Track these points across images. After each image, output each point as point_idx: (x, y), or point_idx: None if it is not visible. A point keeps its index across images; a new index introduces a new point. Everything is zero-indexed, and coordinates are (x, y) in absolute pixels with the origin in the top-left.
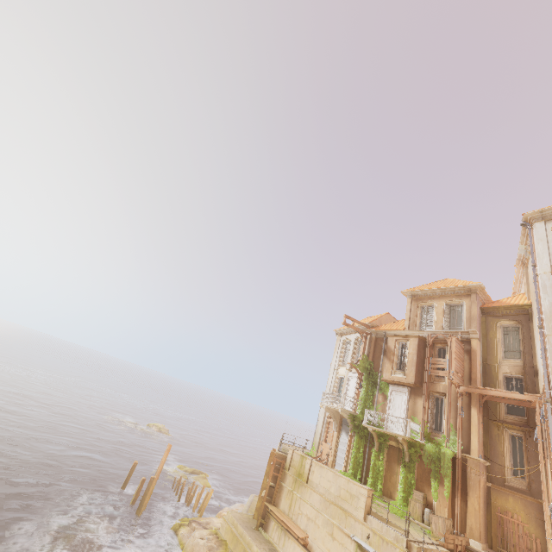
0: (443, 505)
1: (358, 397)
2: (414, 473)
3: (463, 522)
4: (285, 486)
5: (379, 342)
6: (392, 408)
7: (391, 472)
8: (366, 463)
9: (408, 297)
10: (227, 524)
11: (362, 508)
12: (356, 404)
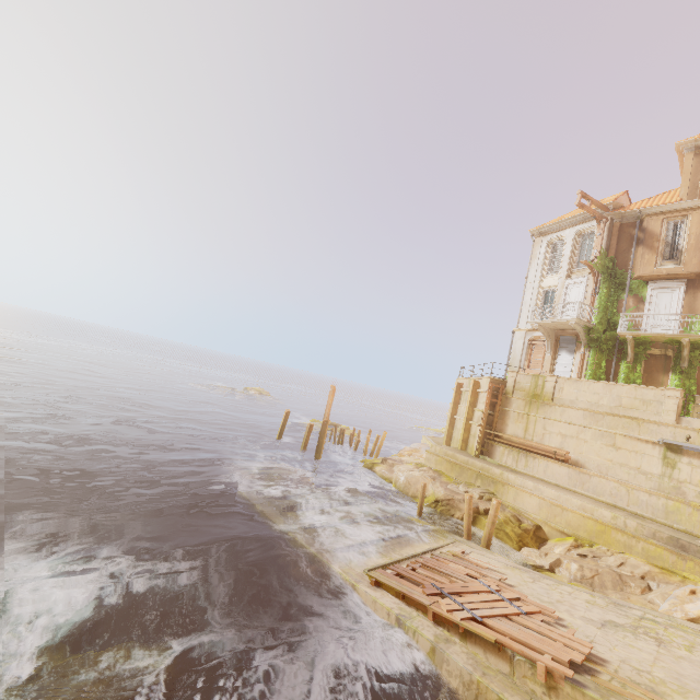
0: None
1: (593, 305)
2: (695, 378)
3: None
4: (512, 410)
5: (626, 230)
6: (653, 311)
7: (651, 383)
8: (612, 379)
9: (687, 152)
10: (436, 457)
11: (672, 411)
12: (592, 314)
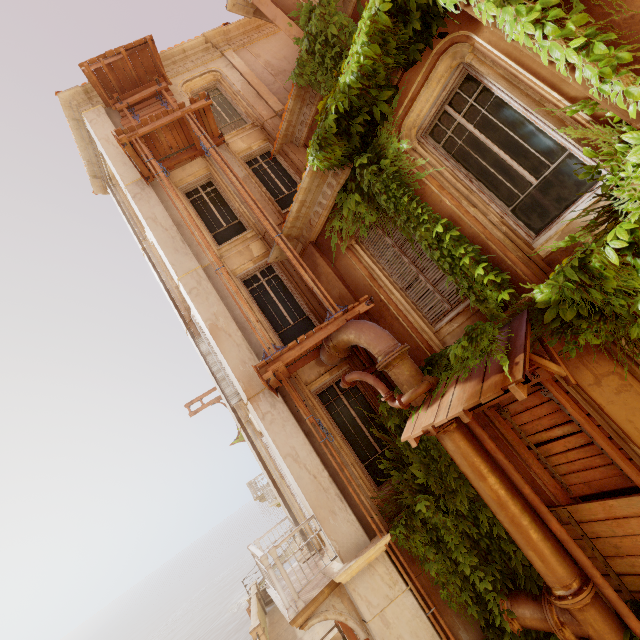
0: None
1: None
2: None
3: None
4: None
5: None
6: None
7: None
8: None
9: None
10: None
11: None
12: None
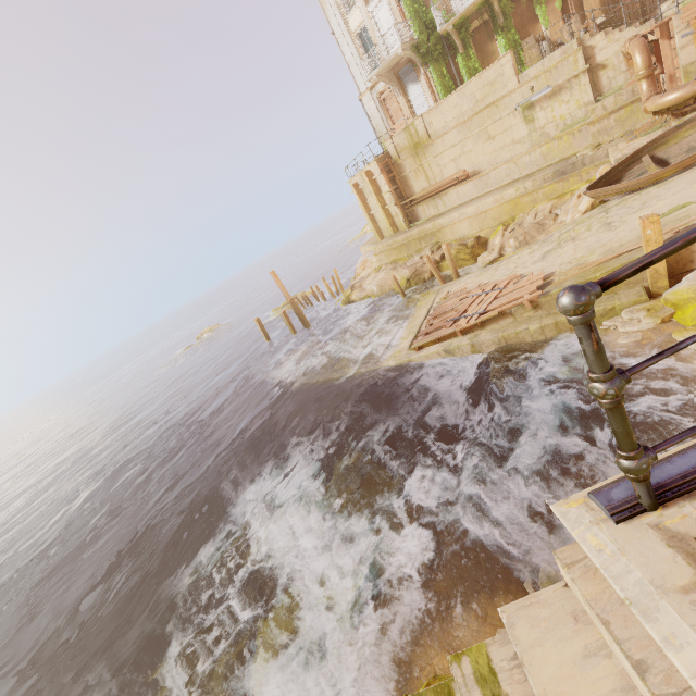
0: (557, 23)
1: (405, 18)
2: (514, 27)
3: (579, 18)
4: (408, 172)
5: None
6: None
7: (487, 59)
8: (458, 80)
9: None
10: (384, 253)
11: (512, 76)
12: (410, 29)
